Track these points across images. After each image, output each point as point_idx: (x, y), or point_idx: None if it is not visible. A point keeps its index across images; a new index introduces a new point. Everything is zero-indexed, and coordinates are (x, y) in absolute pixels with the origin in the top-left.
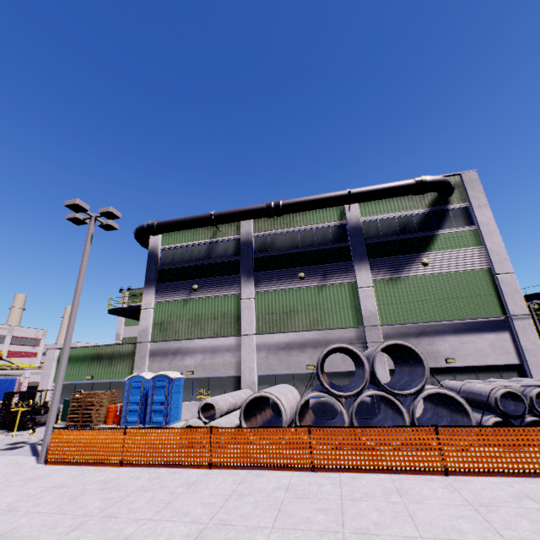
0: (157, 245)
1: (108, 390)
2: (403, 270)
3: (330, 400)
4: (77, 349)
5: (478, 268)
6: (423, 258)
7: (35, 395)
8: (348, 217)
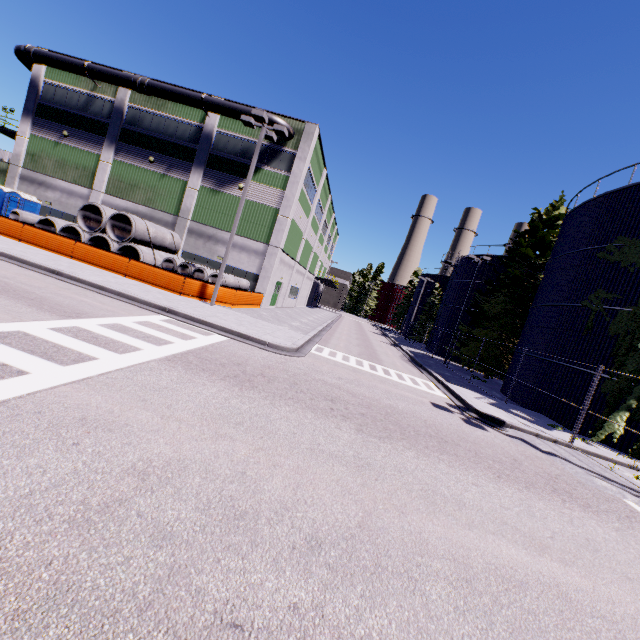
0: (40, 75)
1: None
2: (225, 187)
3: None
4: None
5: (273, 206)
6: (243, 184)
7: None
8: (207, 123)
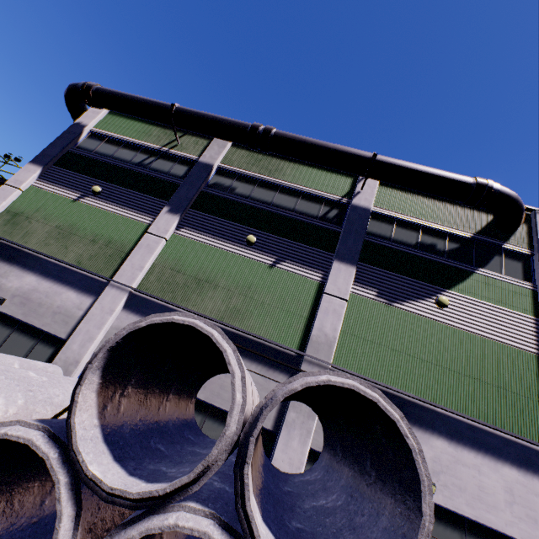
0: (88, 122)
1: None
2: (404, 299)
3: None
4: None
5: (523, 348)
6: (442, 296)
7: None
8: (357, 196)
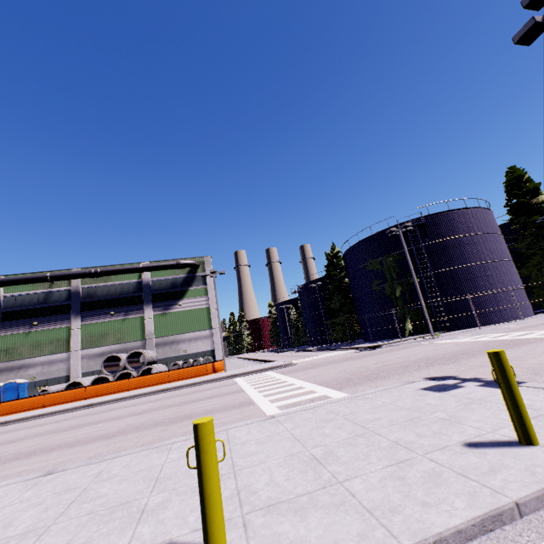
0: None
1: None
2: (170, 308)
3: None
4: None
5: (204, 307)
6: (181, 302)
7: None
8: (144, 278)
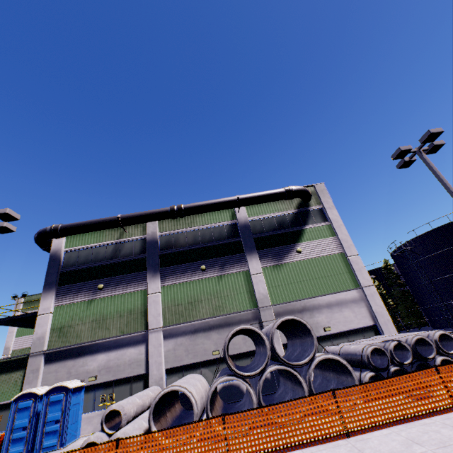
0: (60, 247)
1: None
2: (284, 257)
3: (235, 382)
4: None
5: (336, 253)
6: (297, 247)
7: None
8: (239, 217)
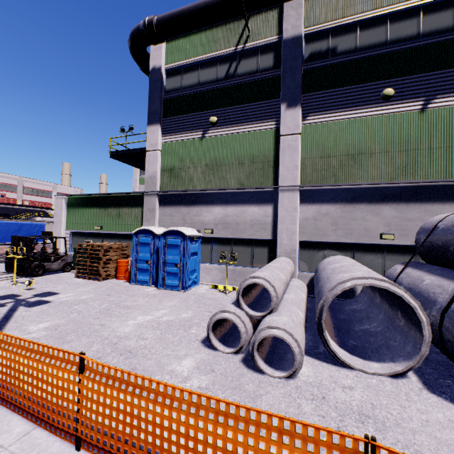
0: (160, 62)
1: (118, 242)
2: None
3: None
4: (83, 197)
5: None
6: None
7: (52, 241)
8: None
